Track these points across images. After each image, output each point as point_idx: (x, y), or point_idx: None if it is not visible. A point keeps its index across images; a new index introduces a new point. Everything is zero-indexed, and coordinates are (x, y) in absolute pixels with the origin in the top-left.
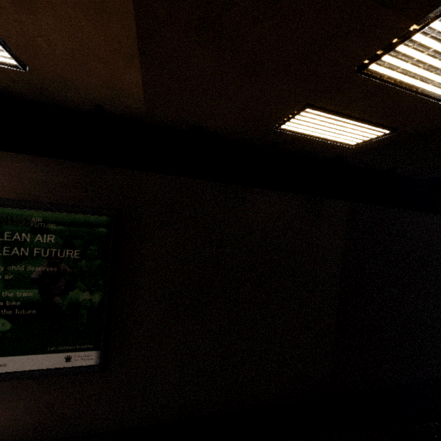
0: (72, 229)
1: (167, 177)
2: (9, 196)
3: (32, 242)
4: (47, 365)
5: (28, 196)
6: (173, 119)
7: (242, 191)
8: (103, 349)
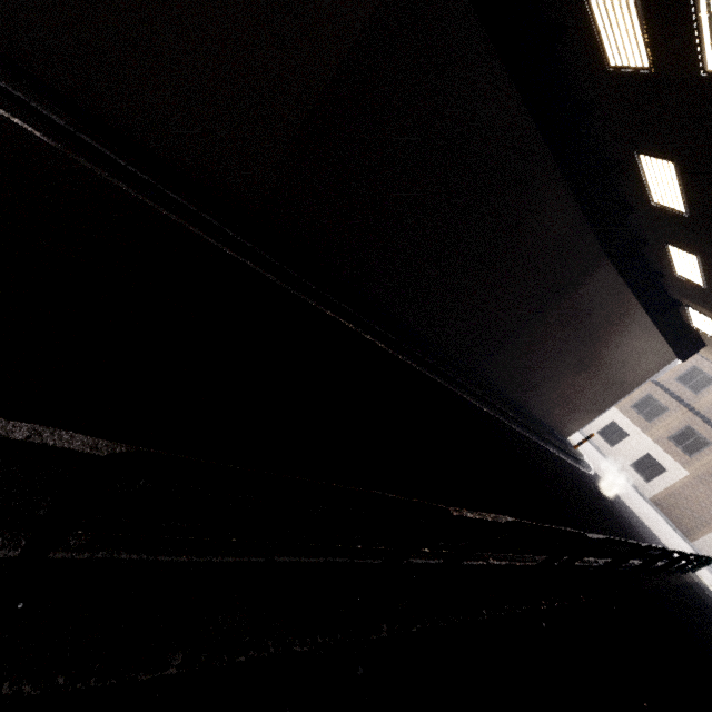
0: None
1: None
2: None
3: None
4: None
5: None
6: None
7: None
8: None
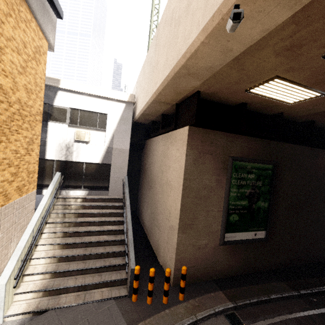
0: (260, 171)
1: (291, 145)
2: (239, 156)
3: (246, 178)
4: (248, 237)
5: (245, 156)
6: (307, 118)
7: (317, 151)
8: (268, 230)
